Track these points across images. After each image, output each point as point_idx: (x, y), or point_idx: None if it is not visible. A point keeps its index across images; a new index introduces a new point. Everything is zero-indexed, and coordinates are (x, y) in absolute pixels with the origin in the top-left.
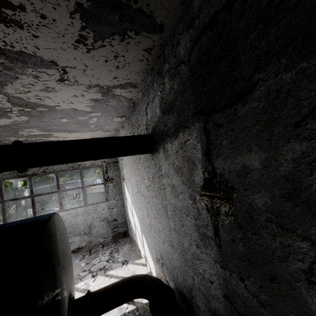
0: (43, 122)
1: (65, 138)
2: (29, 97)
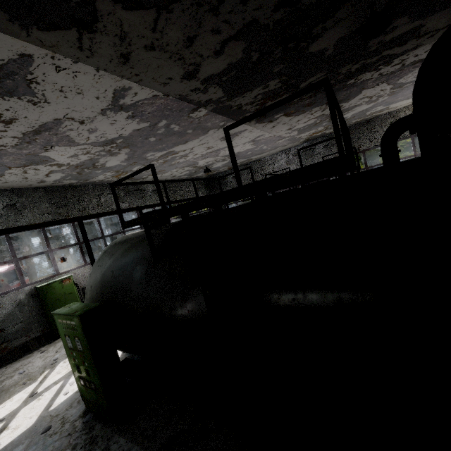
0: (395, 96)
1: (396, 108)
2: (407, 80)
